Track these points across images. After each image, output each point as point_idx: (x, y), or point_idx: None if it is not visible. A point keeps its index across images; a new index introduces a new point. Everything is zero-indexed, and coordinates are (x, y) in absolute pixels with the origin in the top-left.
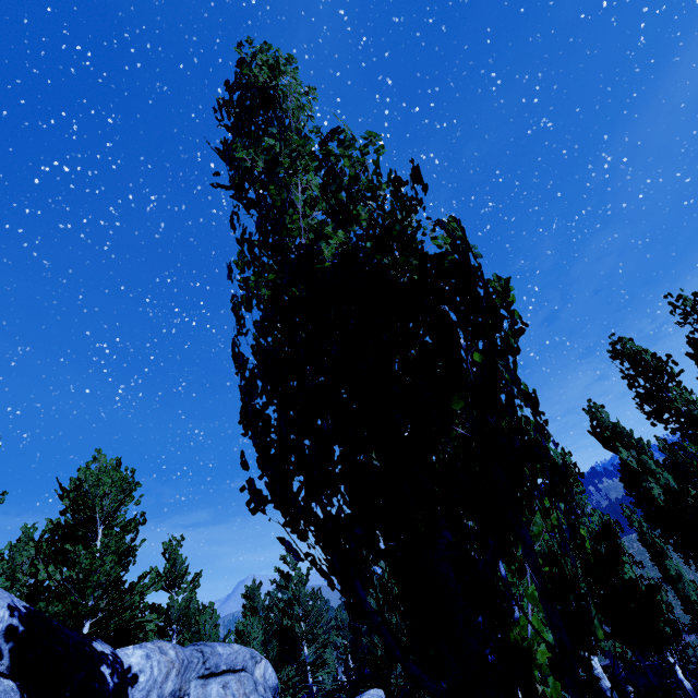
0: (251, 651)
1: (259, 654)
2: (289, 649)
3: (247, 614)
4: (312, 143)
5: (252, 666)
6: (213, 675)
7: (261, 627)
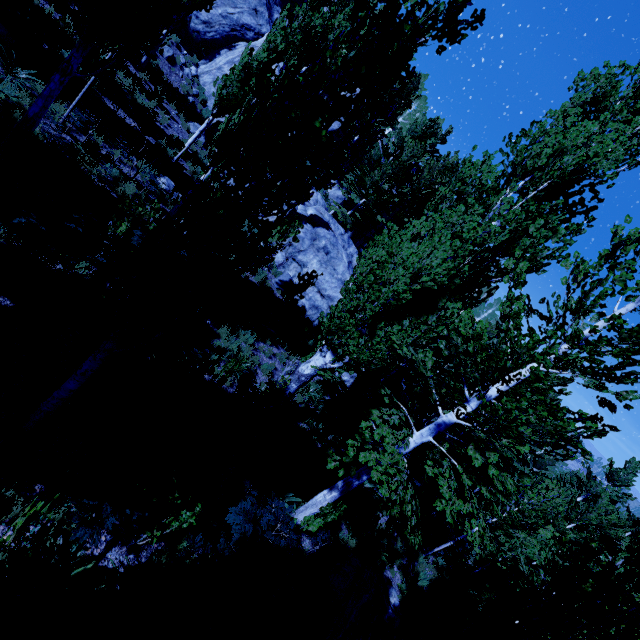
0: None
1: None
2: None
3: None
4: None
5: None
6: None
7: None
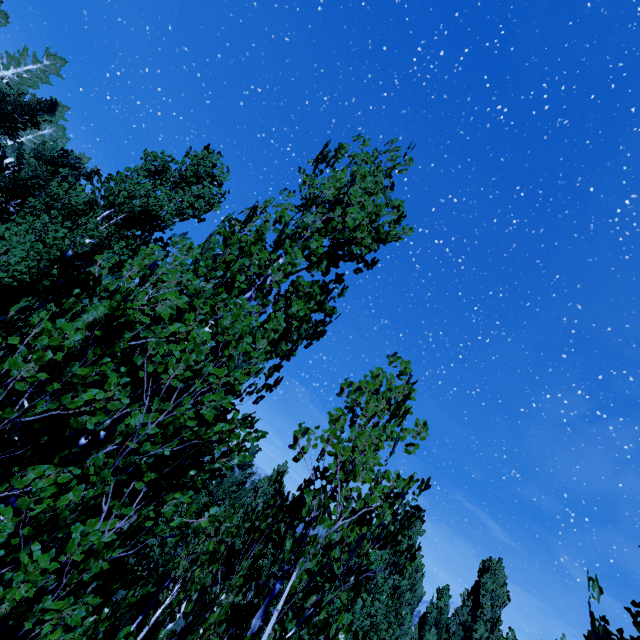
0: None
1: None
2: None
3: None
4: None
5: None
6: None
7: None
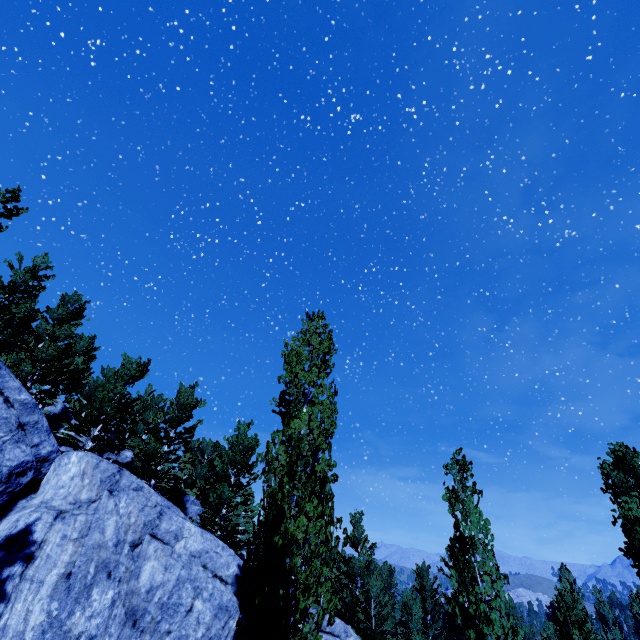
0: (345, 627)
1: (350, 632)
2: (453, 635)
3: (417, 588)
4: (302, 410)
5: (344, 637)
6: (322, 631)
7: (420, 606)
